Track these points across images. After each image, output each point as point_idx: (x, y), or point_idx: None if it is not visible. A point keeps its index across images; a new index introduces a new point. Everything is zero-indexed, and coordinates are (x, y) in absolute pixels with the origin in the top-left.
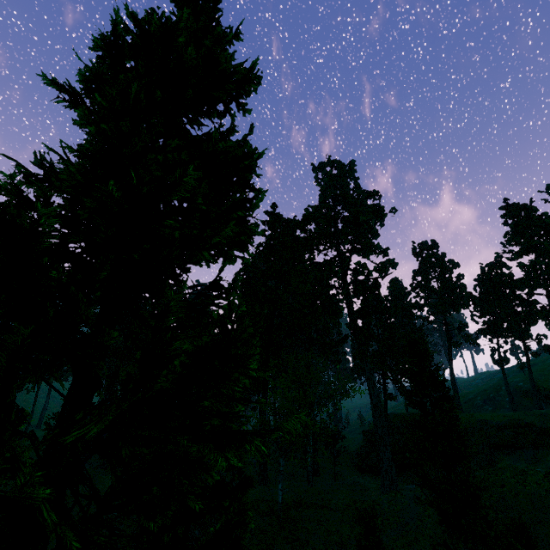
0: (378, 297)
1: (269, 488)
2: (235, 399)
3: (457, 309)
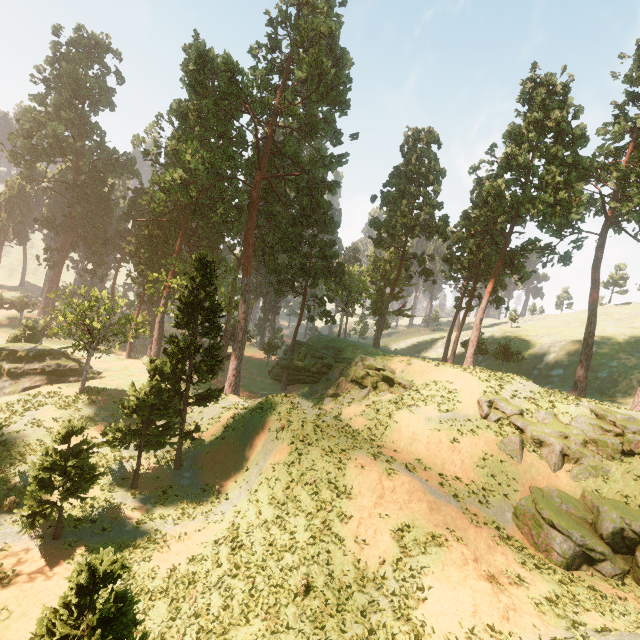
0: (312, 203)
1: None
2: None
3: (413, 235)
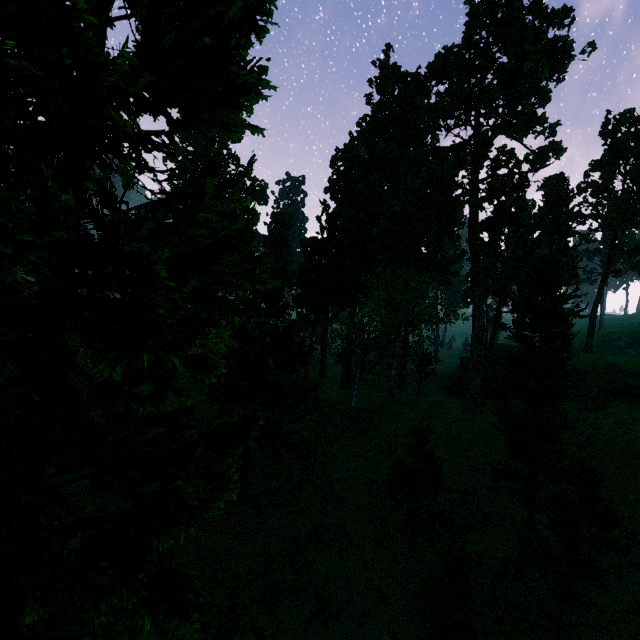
0: (520, 202)
1: (350, 393)
2: (234, 311)
3: (639, 225)
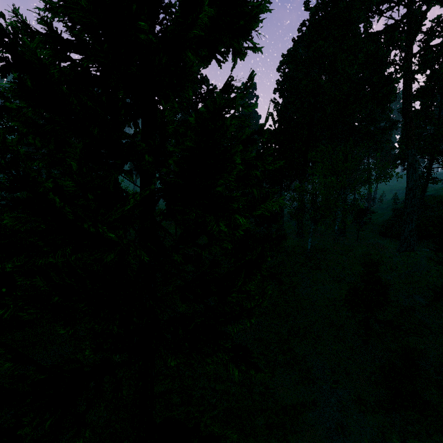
0: None
1: (303, 240)
2: (251, 186)
3: None
